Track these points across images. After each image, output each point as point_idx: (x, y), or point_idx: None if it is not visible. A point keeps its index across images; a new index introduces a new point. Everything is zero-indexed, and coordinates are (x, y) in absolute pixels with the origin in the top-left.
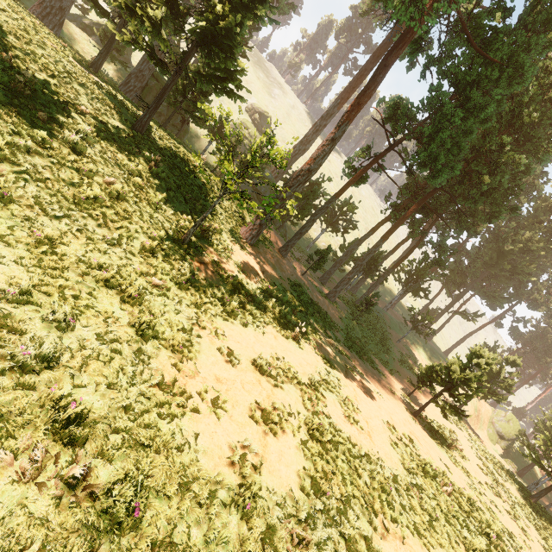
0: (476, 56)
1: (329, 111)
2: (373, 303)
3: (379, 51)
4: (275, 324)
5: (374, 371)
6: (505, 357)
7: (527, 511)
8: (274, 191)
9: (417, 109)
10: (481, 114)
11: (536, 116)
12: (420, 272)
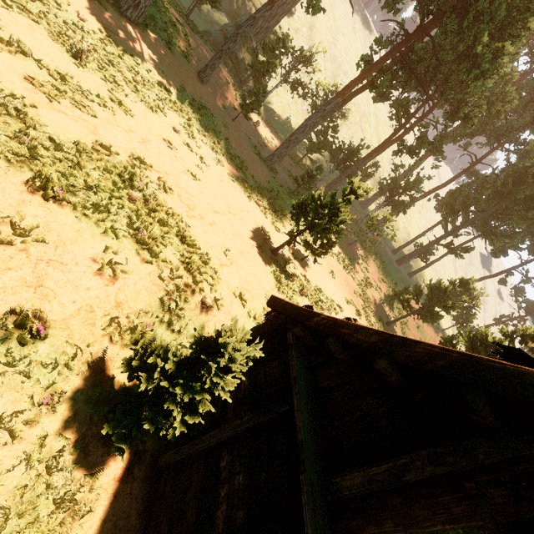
0: None
1: None
2: (312, 176)
3: None
4: (54, 32)
5: (262, 216)
6: (461, 278)
7: None
8: (250, 47)
9: None
10: None
11: None
12: (409, 185)
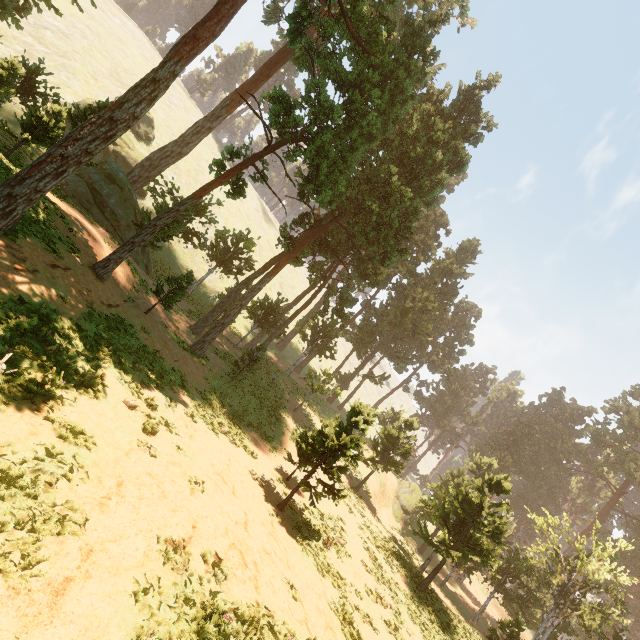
0: (361, 61)
1: (216, 112)
2: (256, 358)
3: (277, 57)
4: None
5: (236, 449)
6: (404, 420)
7: (415, 606)
8: (129, 199)
9: (300, 105)
10: (364, 121)
11: (420, 152)
12: (327, 328)
